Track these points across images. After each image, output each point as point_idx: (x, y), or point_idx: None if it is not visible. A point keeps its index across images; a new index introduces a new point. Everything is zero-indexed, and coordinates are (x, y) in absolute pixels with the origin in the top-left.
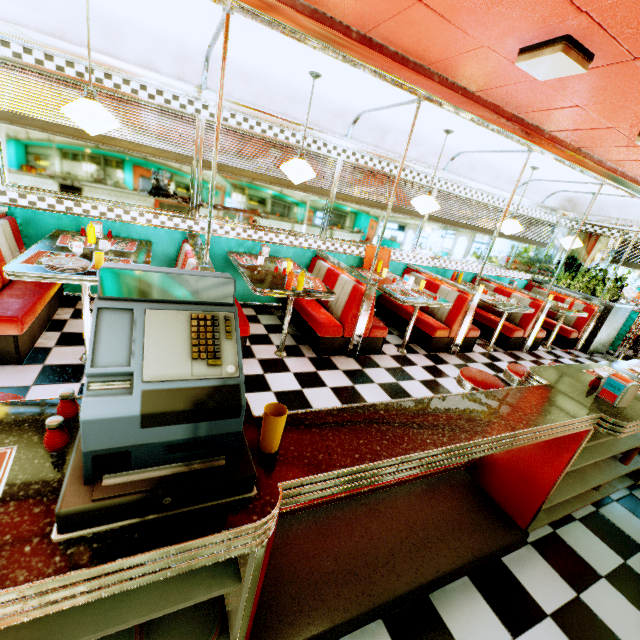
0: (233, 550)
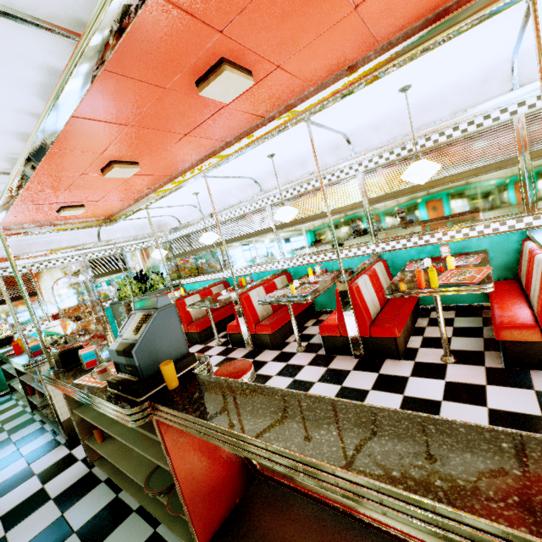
0: (124, 420)
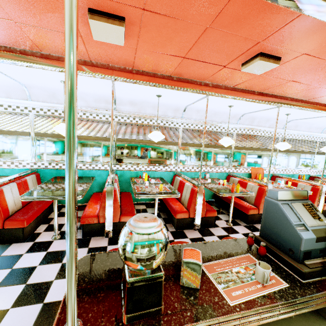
0: None
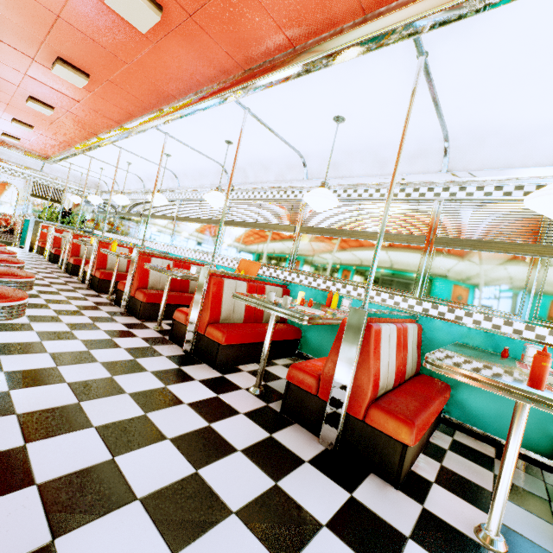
0: None
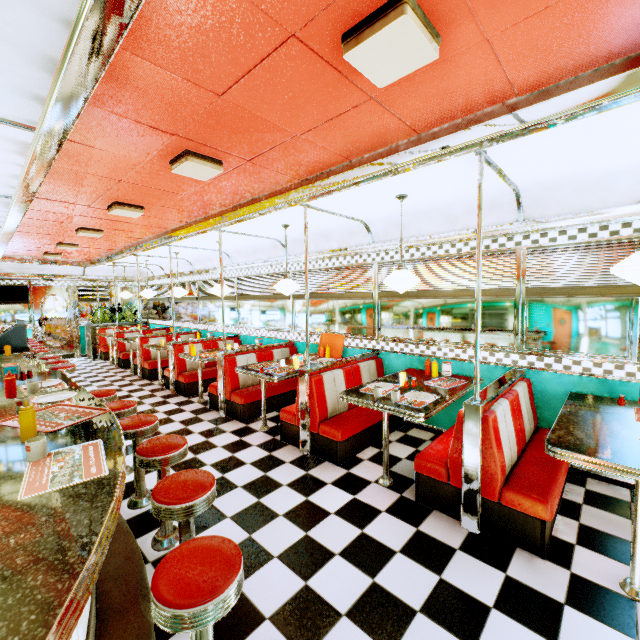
0: None
